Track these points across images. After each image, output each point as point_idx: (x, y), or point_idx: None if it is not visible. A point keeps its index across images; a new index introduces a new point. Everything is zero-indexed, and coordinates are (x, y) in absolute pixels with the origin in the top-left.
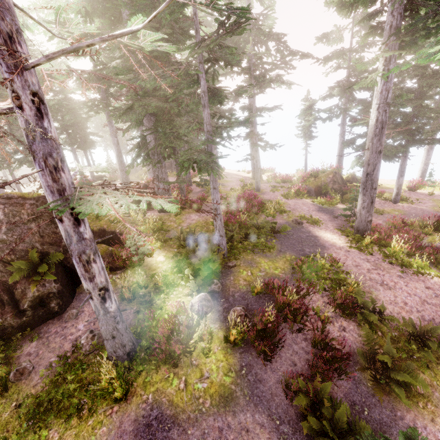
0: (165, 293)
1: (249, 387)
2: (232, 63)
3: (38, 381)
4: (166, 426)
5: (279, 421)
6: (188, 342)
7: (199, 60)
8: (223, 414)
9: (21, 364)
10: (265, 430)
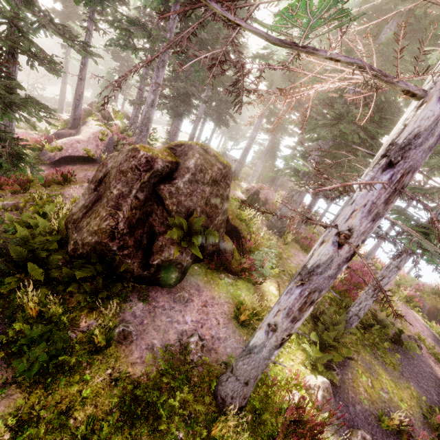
0: None
1: None
2: None
3: (137, 360)
4: None
5: None
6: None
7: None
8: None
9: (128, 325)
10: None
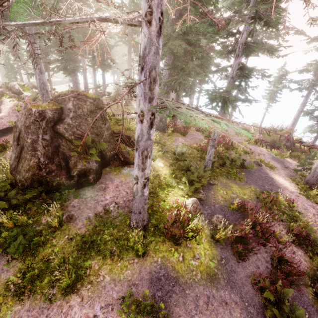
0: (166, 190)
1: (227, 274)
2: (271, 24)
3: (82, 226)
4: (170, 283)
5: (247, 303)
6: (184, 230)
7: (248, 15)
8: (209, 287)
9: (70, 212)
10: (237, 306)
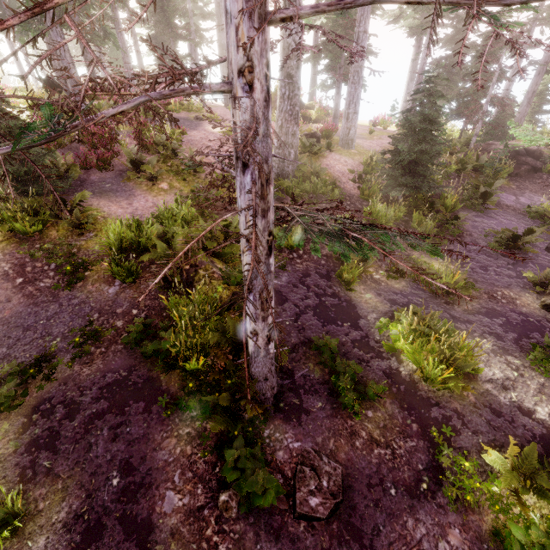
0: None
1: None
2: None
3: None
4: None
5: None
6: None
7: None
8: None
9: None
10: None
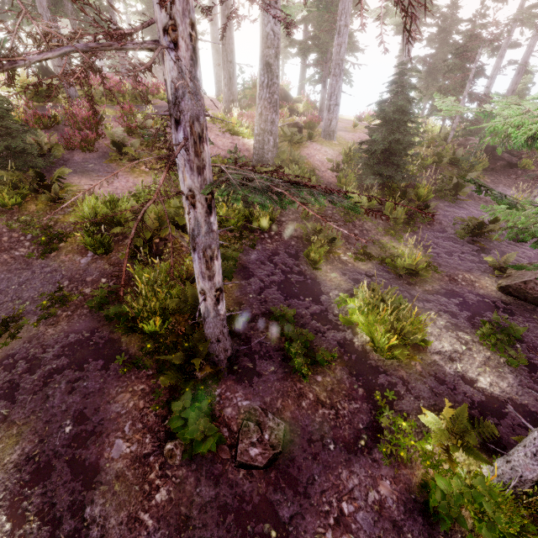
0: None
1: None
2: None
3: None
4: None
5: None
6: None
7: None
8: None
9: None
10: None
